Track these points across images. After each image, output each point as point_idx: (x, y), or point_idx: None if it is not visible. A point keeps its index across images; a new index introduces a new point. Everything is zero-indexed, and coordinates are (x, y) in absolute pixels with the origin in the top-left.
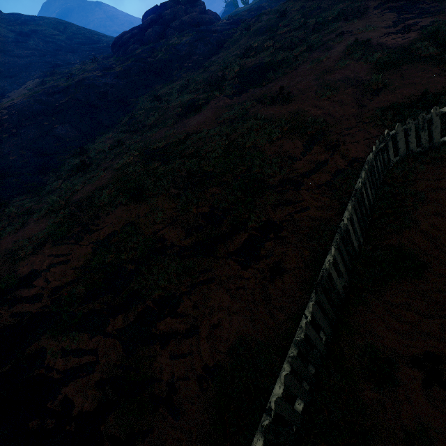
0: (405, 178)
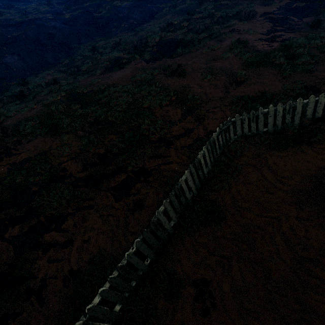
0: (236, 152)
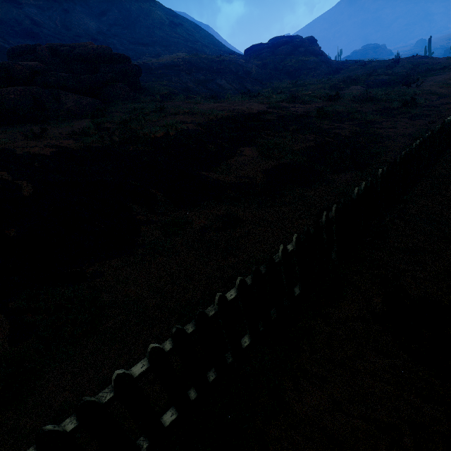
0: None
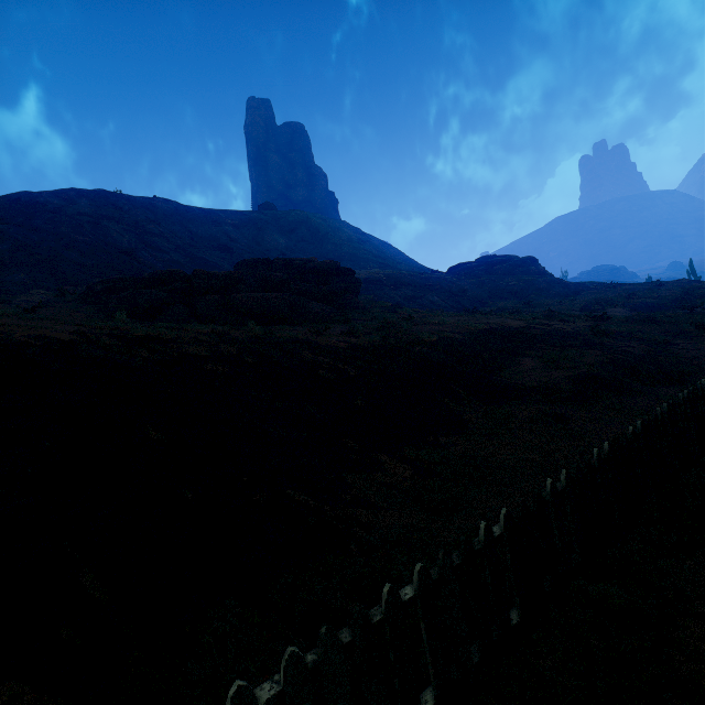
0: None
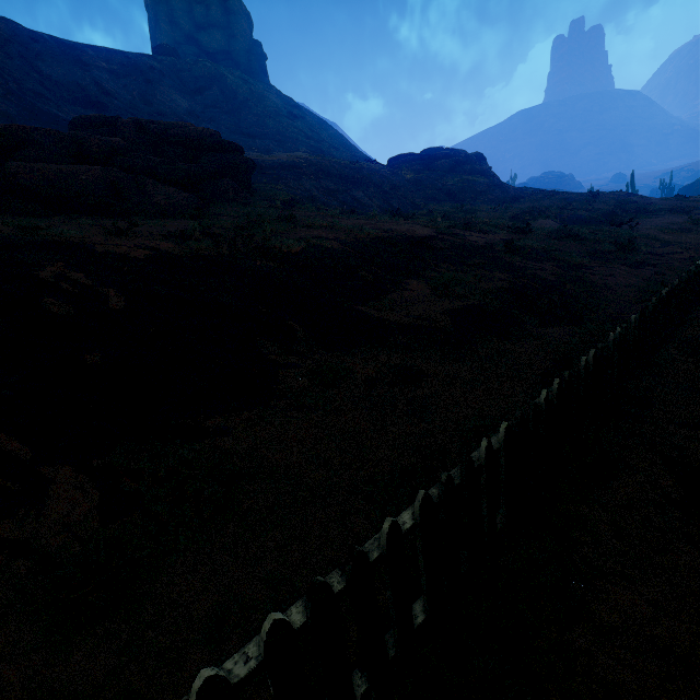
0: None
